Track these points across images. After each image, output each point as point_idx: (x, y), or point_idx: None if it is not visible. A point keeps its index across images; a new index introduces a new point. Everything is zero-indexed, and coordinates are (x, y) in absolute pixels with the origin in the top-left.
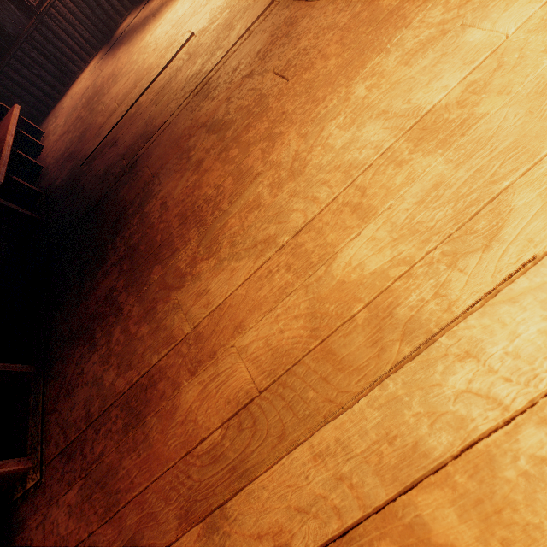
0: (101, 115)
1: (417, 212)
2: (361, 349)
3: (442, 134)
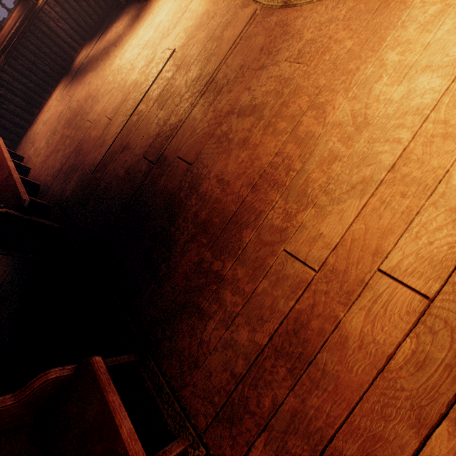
0: (94, 130)
1: None
2: None
3: None
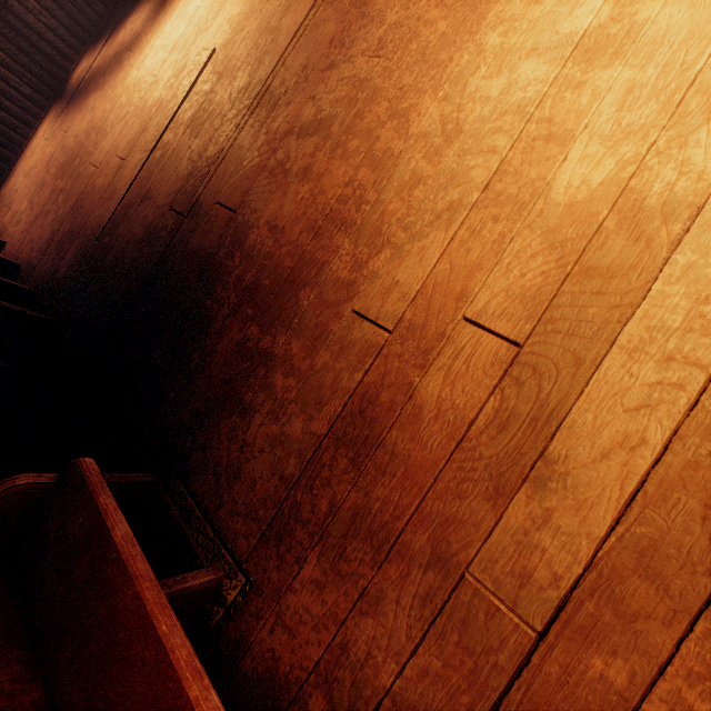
0: (100, 176)
1: (622, 117)
2: (627, 249)
3: (612, 47)
